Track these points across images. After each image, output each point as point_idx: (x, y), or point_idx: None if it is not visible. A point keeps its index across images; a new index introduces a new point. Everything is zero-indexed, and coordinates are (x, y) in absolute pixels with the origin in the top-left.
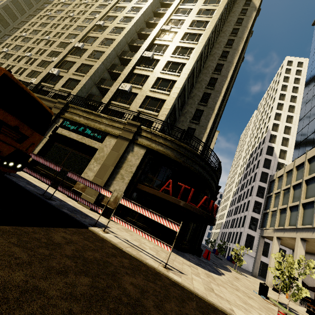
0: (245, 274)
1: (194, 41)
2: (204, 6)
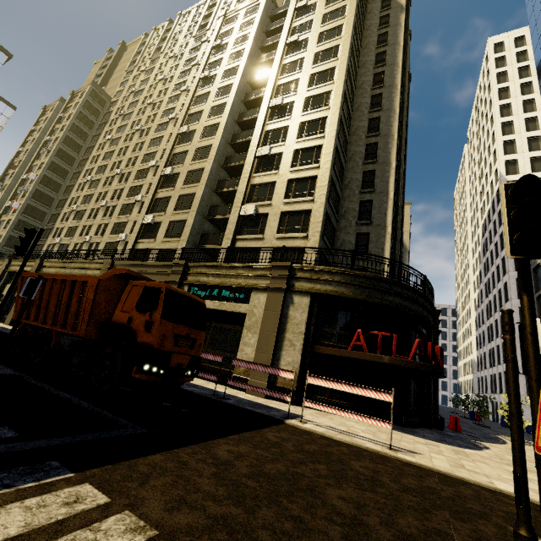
0: None
1: (323, 105)
2: (320, 47)
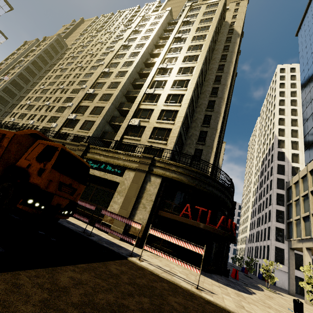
0: (280, 293)
1: (189, 73)
2: (193, 43)
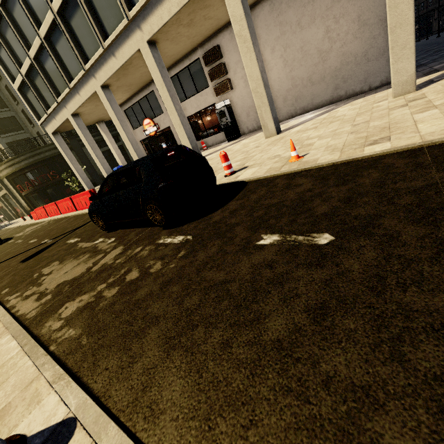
0: None
1: None
2: None
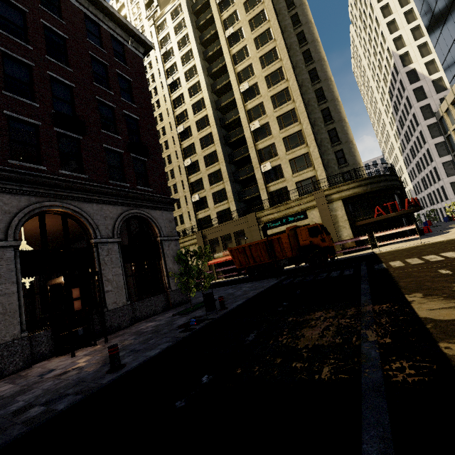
0: None
1: (280, 79)
2: (255, 33)
